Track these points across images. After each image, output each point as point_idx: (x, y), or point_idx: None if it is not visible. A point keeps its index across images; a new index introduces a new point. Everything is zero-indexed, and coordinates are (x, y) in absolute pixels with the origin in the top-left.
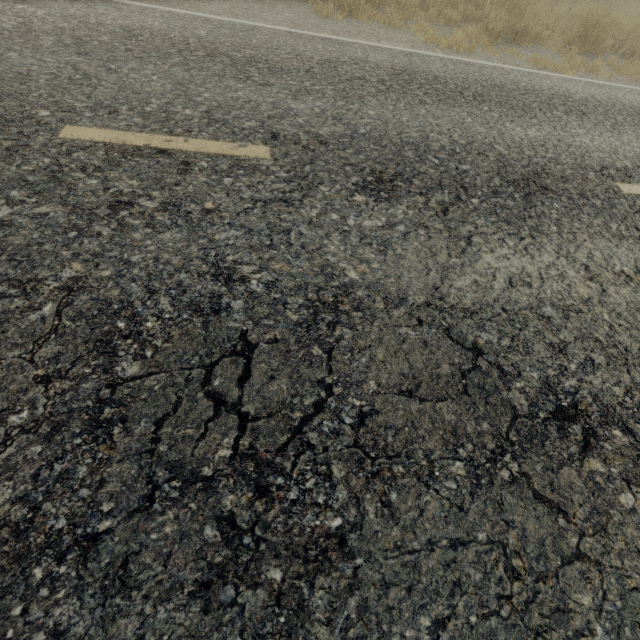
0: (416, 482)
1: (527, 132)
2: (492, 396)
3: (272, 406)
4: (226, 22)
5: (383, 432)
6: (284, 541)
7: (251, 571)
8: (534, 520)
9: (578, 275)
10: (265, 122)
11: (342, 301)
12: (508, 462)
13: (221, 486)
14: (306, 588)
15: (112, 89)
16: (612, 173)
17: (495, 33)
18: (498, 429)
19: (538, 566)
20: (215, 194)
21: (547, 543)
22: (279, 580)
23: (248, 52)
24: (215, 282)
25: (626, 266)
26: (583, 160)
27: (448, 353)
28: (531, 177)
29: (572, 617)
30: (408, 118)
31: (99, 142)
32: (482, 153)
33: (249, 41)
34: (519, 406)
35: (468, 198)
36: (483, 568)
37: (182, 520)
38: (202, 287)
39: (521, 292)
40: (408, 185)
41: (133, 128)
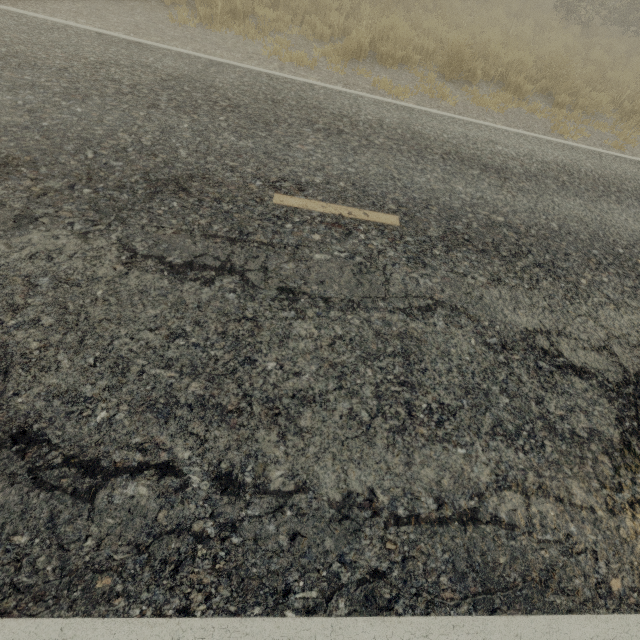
0: None
1: (238, 142)
2: None
3: None
4: (38, 20)
5: None
6: None
7: None
8: None
9: (116, 259)
10: None
11: None
12: None
13: None
14: None
15: None
16: (285, 185)
17: (349, 53)
18: None
19: None
20: None
21: None
22: None
23: (19, 48)
24: None
25: (181, 259)
26: (267, 171)
27: None
28: (181, 179)
29: None
30: (115, 118)
31: None
32: (155, 154)
33: (35, 38)
34: None
35: (82, 188)
36: None
37: None
38: None
39: (34, 264)
40: (31, 171)
41: None
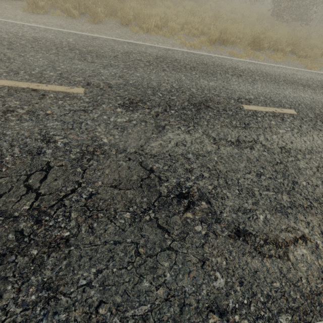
0: (107, 220)
1: (209, 83)
2: (152, 188)
3: (52, 190)
4: (84, 35)
5: (98, 201)
6: (42, 240)
7: (24, 250)
8: (154, 235)
9: (209, 142)
10: (86, 78)
11: (97, 150)
12: (150, 213)
13: (21, 219)
14: (46, 257)
15: (19, 64)
16: (242, 101)
17: (212, 40)
18: (150, 201)
19: (150, 251)
20: (53, 107)
21: (157, 243)
22: (35, 254)
23: (89, 48)
24: (42, 142)
25: (233, 138)
26: (231, 95)
27: (138, 171)
28: (203, 102)
29: (158, 270)
30: (155, 77)
31: (6, 86)
32: (184, 92)
33: (92, 43)
34: (163, 192)
35: (170, 110)
36: (125, 251)
37: (0, 231)
38: (35, 144)
39: (180, 148)
40: (144, 105)
41: (23, 80)
